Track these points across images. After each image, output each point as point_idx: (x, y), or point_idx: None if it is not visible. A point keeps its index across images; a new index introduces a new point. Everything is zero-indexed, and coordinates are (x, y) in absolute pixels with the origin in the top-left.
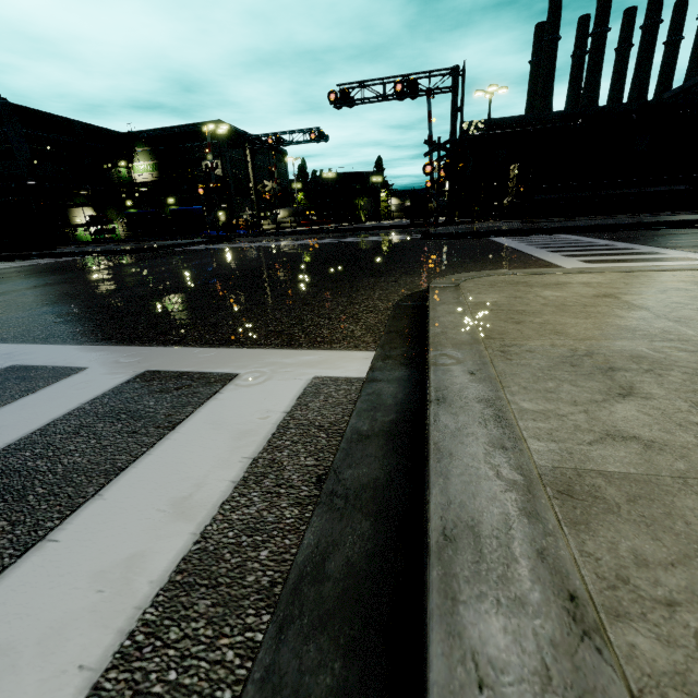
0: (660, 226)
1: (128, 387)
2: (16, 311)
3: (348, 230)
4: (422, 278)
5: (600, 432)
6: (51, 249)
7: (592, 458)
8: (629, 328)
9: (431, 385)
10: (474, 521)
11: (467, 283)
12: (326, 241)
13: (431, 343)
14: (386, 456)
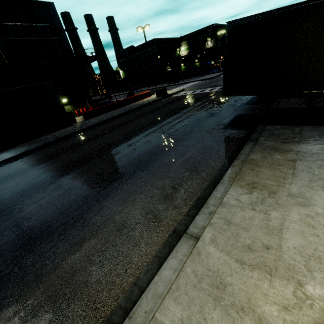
0: None
1: None
2: None
3: None
4: None
5: None
6: (178, 82)
7: None
8: None
9: None
10: None
11: None
12: None
13: None
14: None
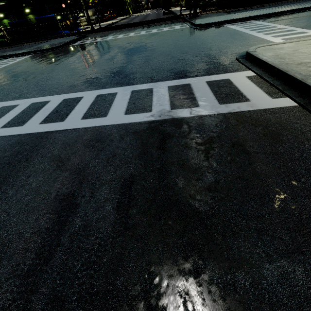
0: (289, 12)
1: (210, 84)
2: (111, 77)
3: (144, 24)
4: (228, 49)
5: (309, 71)
6: None
7: (310, 73)
8: (305, 58)
9: (283, 70)
10: (303, 78)
11: (257, 50)
12: (145, 33)
13: (273, 65)
14: (278, 81)
